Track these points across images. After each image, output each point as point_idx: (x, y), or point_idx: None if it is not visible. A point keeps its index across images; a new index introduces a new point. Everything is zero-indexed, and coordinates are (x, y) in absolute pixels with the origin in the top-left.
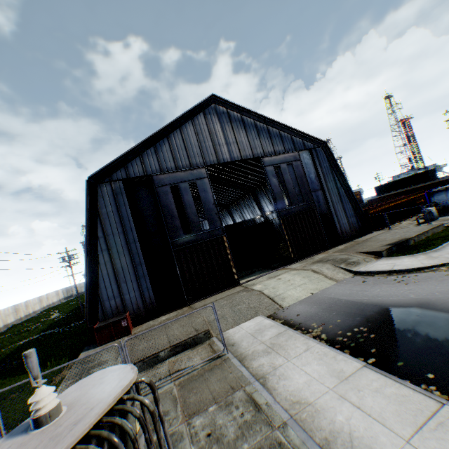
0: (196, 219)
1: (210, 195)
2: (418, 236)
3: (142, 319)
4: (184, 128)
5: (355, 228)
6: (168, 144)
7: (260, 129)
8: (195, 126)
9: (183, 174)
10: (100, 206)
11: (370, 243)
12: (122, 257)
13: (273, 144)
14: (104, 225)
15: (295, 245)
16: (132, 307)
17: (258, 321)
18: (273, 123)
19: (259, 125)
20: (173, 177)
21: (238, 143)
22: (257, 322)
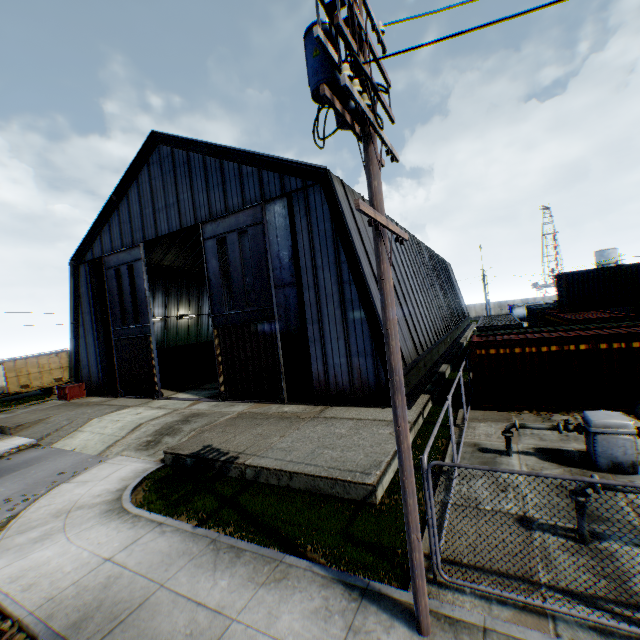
0: (131, 310)
1: (143, 282)
2: (260, 471)
3: (98, 393)
4: (131, 192)
5: (365, 382)
6: (118, 217)
7: (210, 170)
8: (139, 187)
9: (124, 254)
10: (81, 286)
11: (260, 429)
12: (90, 334)
13: (225, 194)
14: (82, 303)
15: (230, 374)
16: (94, 380)
17: (17, 443)
18: (231, 152)
19: (210, 163)
20: (118, 259)
21: (179, 203)
22: (17, 443)
